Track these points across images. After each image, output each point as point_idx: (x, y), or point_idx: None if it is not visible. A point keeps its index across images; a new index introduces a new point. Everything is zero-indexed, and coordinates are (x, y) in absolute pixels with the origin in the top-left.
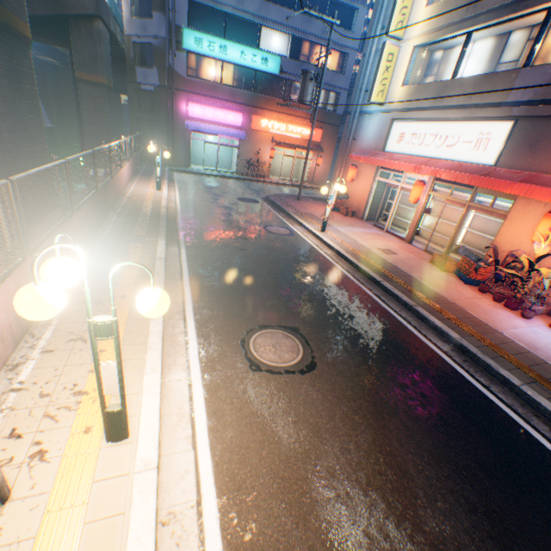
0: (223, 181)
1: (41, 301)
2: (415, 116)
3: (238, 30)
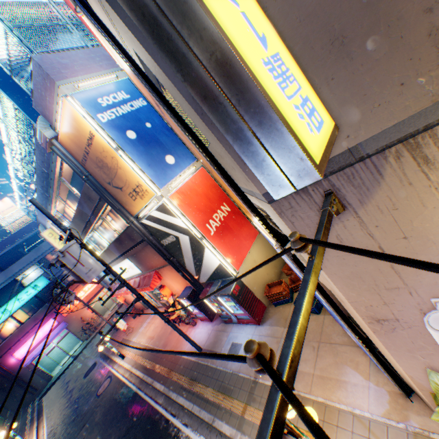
0: (77, 362)
1: None
2: None
3: (5, 293)
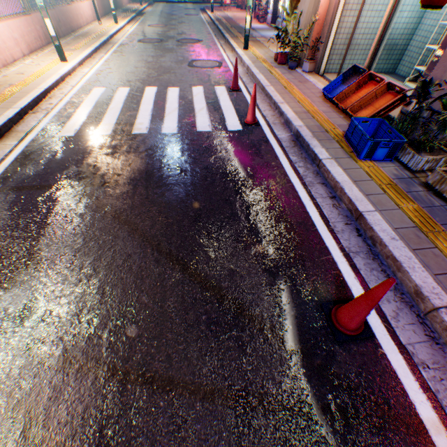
0: (184, 5)
1: None
2: None
3: None
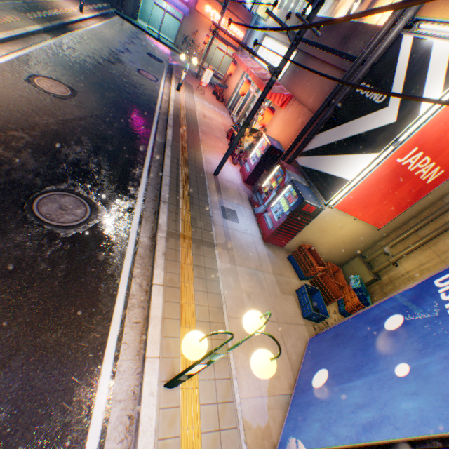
0: (155, 42)
1: None
2: (271, 35)
3: None
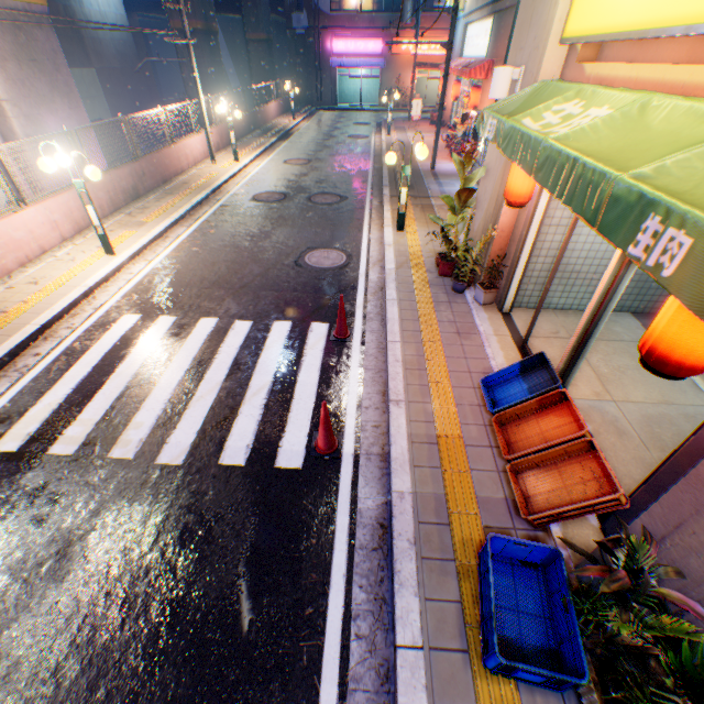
0: (359, 114)
1: (219, 109)
2: (470, 21)
3: None
